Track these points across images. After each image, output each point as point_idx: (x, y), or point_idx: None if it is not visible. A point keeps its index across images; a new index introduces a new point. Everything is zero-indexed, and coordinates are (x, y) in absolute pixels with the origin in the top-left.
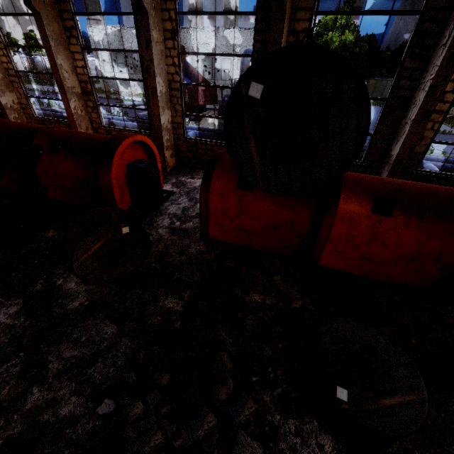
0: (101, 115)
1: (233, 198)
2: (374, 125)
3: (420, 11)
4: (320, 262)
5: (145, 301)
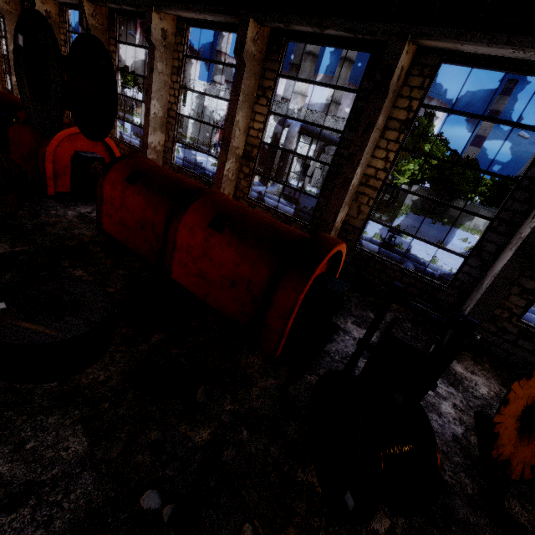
0: (116, 128)
1: (119, 189)
2: (431, 239)
3: (356, 90)
4: (173, 274)
5: None
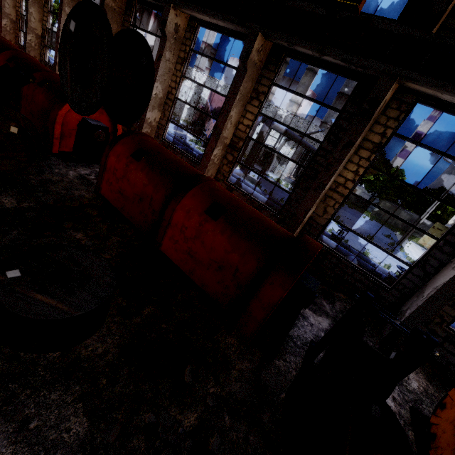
0: None
1: (123, 162)
2: (363, 231)
3: (340, 110)
4: (162, 247)
5: None
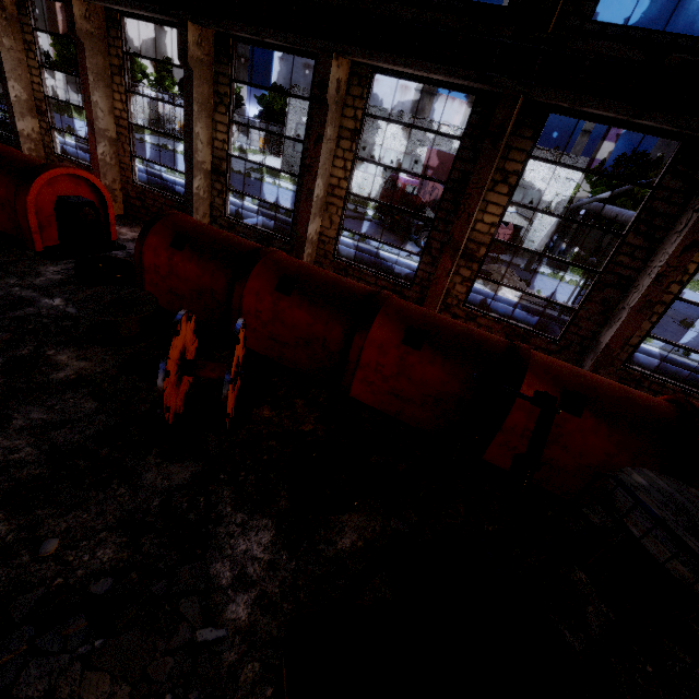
0: (470, 291)
1: None
2: None
3: None
4: None
5: None
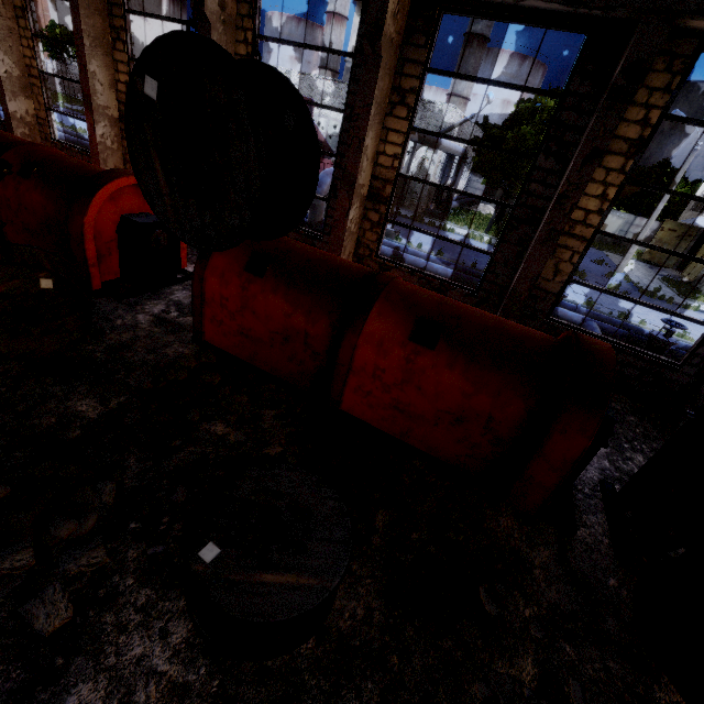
0: None
1: (235, 284)
2: None
3: (559, 94)
4: (343, 404)
5: (48, 395)
